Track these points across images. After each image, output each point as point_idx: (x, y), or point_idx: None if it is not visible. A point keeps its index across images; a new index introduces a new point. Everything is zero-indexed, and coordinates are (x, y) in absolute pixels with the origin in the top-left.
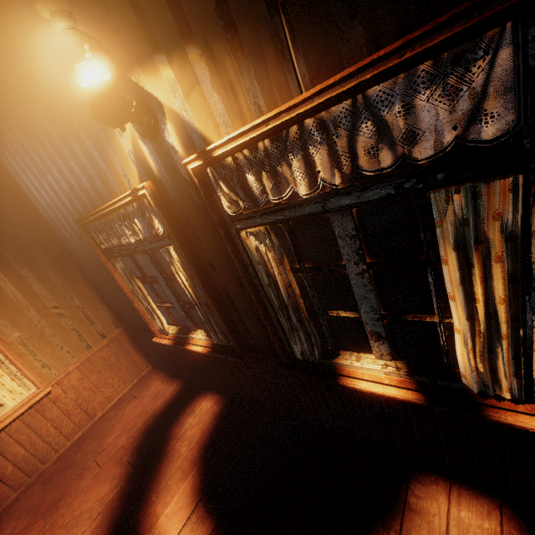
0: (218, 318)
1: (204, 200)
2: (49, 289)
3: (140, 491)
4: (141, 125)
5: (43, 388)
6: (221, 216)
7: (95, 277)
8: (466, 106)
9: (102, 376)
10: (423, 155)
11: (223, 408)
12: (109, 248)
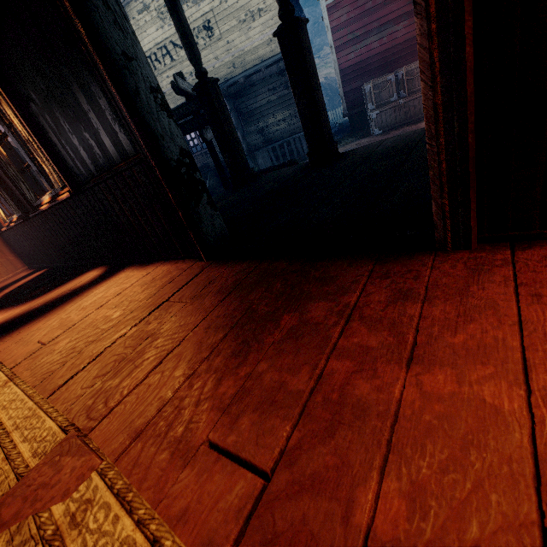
0: (1, 189)
1: None
2: None
3: None
4: None
5: None
6: None
7: None
8: None
9: None
10: None
11: (45, 272)
12: None
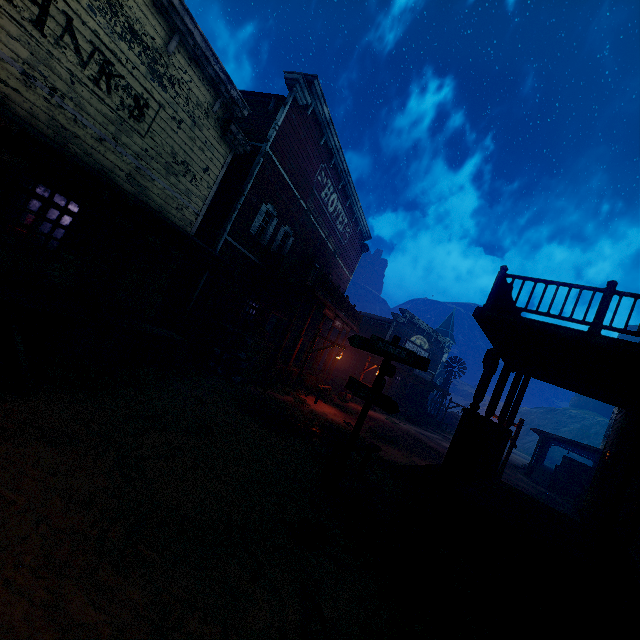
0: None
1: None
2: None
3: None
4: None
5: None
6: None
7: None
8: None
9: None
10: None
11: None
12: None
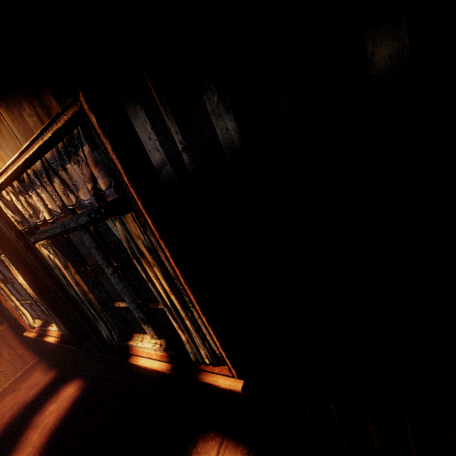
0: (52, 313)
1: (2, 220)
2: None
3: None
4: None
5: None
6: (19, 232)
7: None
8: (88, 170)
9: None
10: (85, 197)
11: (82, 392)
12: None
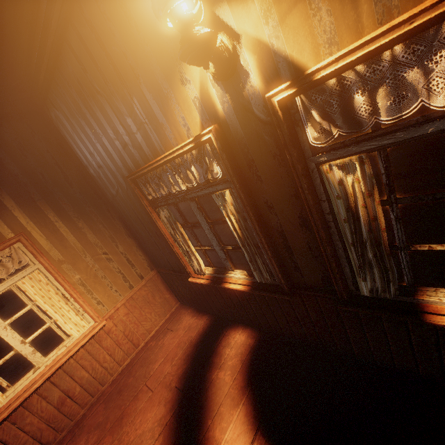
0: (269, 258)
1: (285, 134)
2: (100, 238)
3: (194, 415)
4: (218, 64)
5: (100, 321)
6: (301, 151)
7: (135, 227)
8: None
9: (142, 311)
10: None
11: (258, 341)
12: (154, 199)
